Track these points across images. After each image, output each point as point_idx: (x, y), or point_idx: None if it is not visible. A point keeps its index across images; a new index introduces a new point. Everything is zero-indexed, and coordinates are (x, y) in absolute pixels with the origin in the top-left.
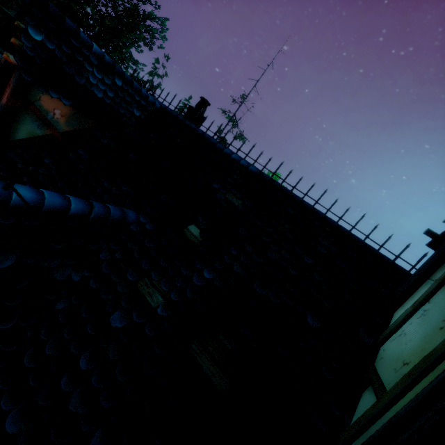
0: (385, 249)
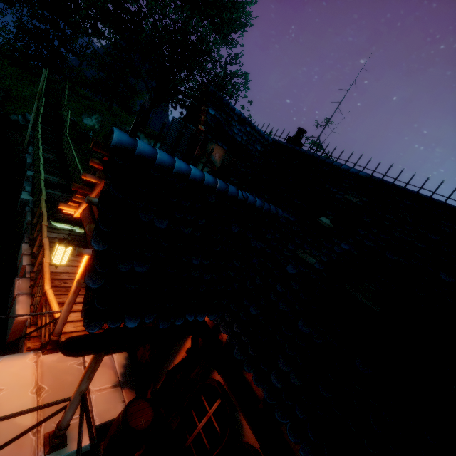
0: None
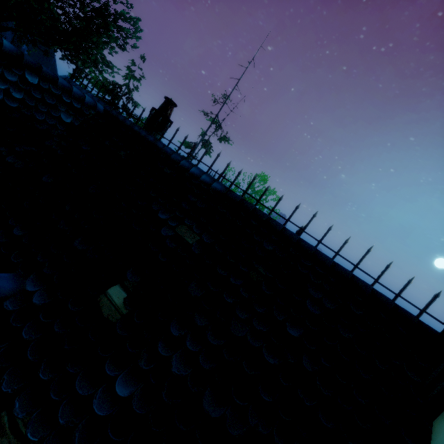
0: (404, 299)
